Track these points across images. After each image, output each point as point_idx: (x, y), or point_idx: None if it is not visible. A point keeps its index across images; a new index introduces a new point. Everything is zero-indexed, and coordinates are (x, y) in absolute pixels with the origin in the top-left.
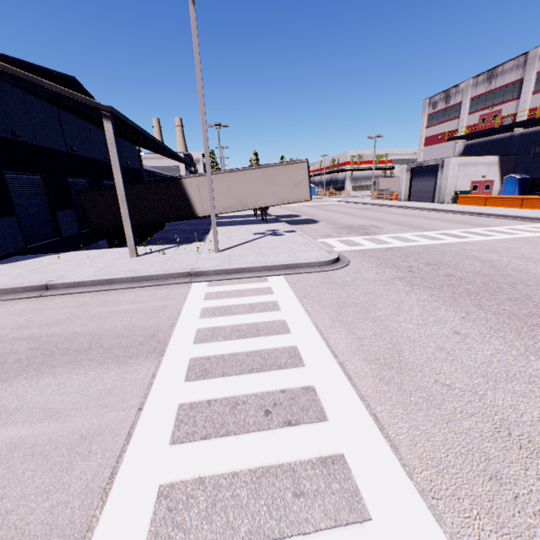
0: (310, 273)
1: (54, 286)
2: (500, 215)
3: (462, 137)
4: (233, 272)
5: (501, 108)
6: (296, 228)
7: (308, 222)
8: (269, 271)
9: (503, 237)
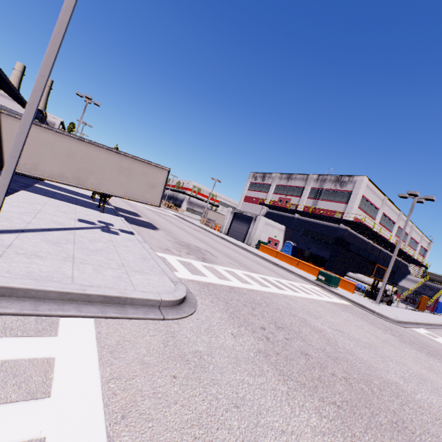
0: (143, 321)
1: None
2: (289, 270)
3: (268, 206)
4: None
5: (291, 198)
6: (135, 228)
7: (148, 226)
8: (71, 302)
9: (305, 296)
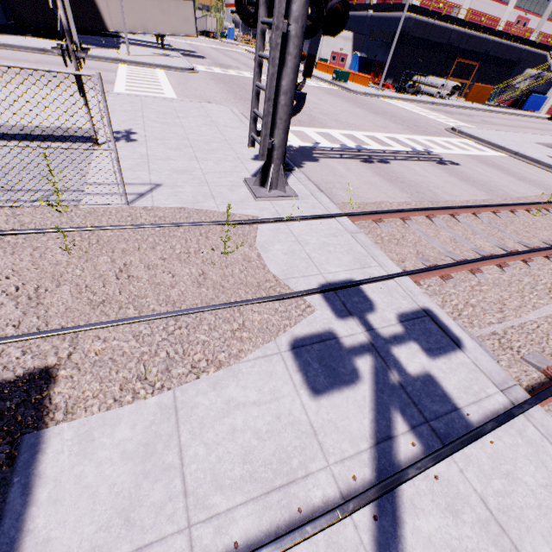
0: (176, 72)
1: (48, 51)
2: (317, 77)
3: None
4: (139, 64)
5: None
6: (186, 58)
7: (198, 57)
8: (157, 67)
9: None
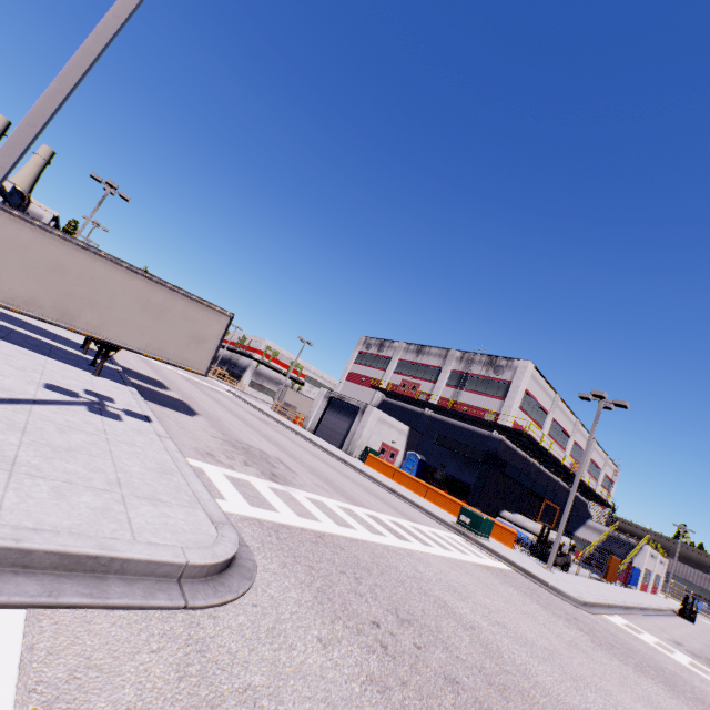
0: (141, 613)
1: None
2: (414, 502)
3: (386, 391)
4: None
5: (421, 383)
6: (154, 410)
7: (179, 407)
8: None
9: (442, 552)
